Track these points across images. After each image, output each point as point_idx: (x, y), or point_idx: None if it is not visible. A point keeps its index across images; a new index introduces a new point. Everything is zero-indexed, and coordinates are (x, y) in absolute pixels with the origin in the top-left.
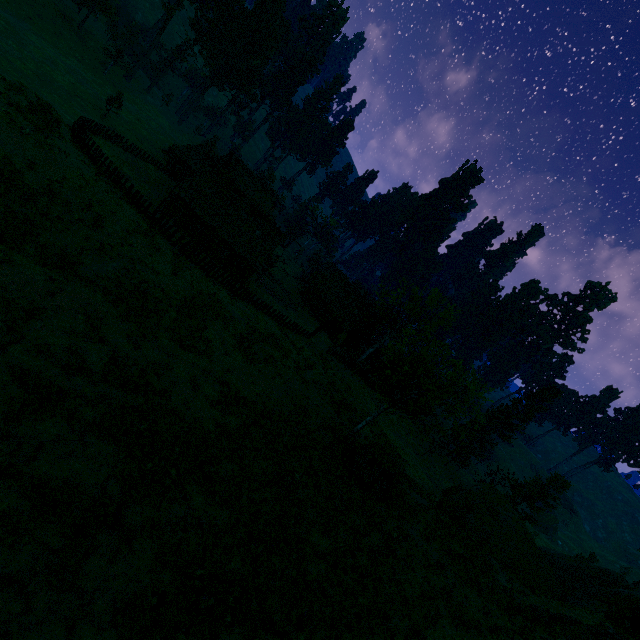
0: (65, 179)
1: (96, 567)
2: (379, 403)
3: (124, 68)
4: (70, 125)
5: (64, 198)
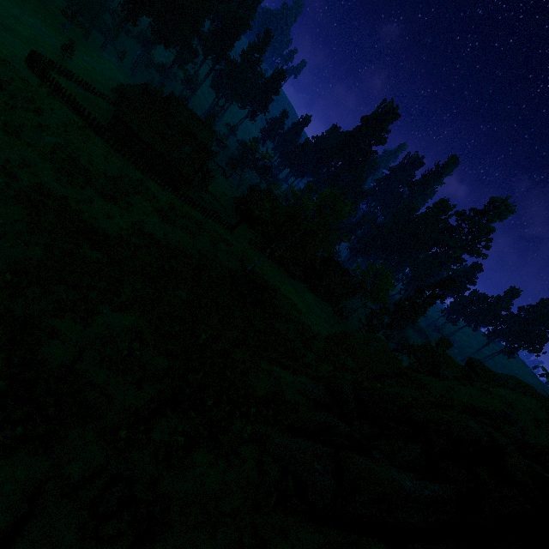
0: (13, 81)
1: (1, 244)
2: (298, 289)
3: (80, 27)
4: (26, 57)
5: (11, 92)
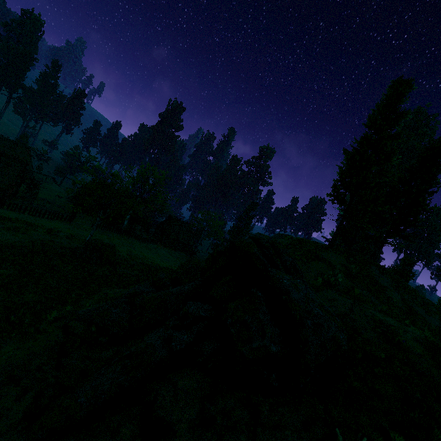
0: None
1: None
2: (152, 248)
3: None
4: None
5: None
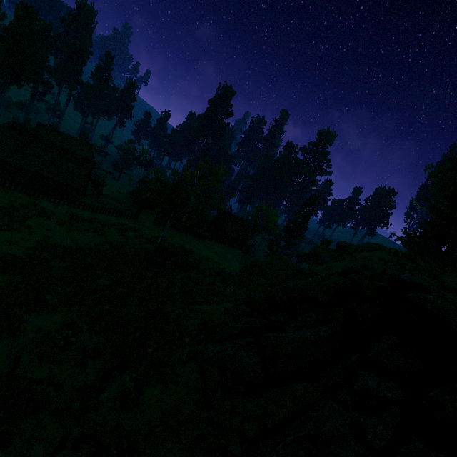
0: None
1: None
2: (208, 245)
3: None
4: None
5: None
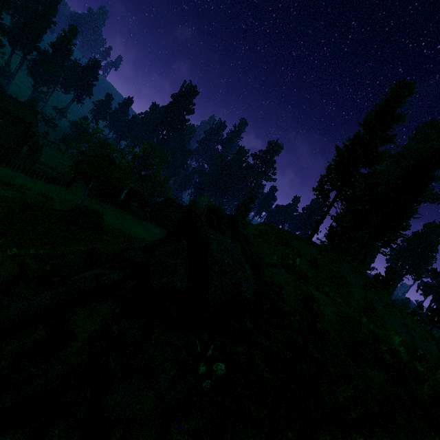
0: None
1: None
2: (145, 226)
3: None
4: None
5: None
